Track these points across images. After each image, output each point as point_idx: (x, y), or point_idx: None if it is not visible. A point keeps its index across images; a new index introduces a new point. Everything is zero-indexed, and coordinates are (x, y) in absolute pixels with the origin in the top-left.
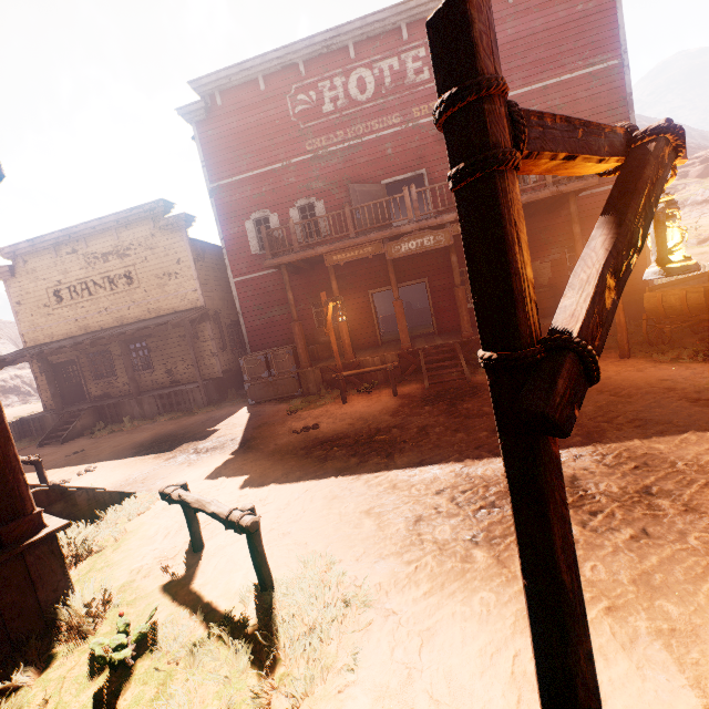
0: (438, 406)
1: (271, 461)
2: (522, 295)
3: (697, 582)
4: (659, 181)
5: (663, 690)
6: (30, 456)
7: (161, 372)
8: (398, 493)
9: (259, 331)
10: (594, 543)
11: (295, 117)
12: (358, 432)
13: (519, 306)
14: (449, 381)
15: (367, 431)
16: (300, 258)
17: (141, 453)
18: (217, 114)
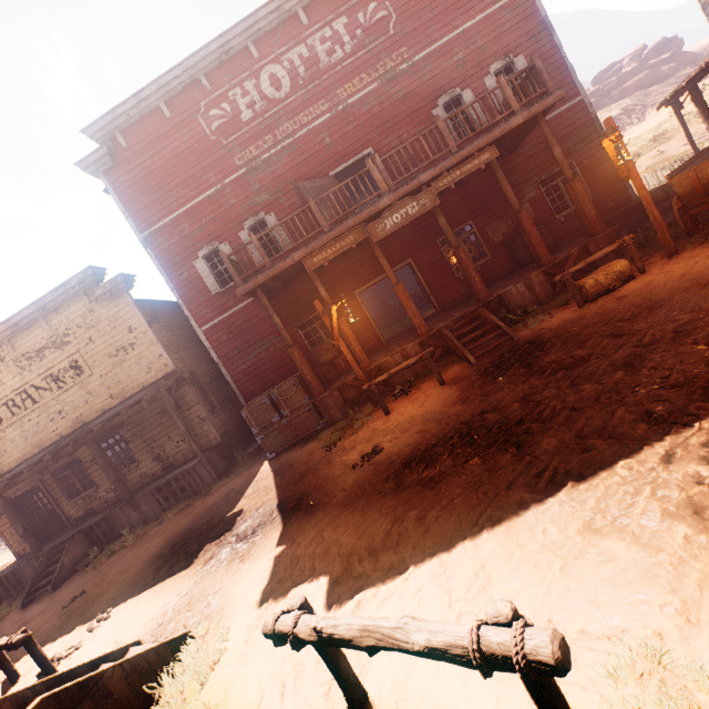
0: (511, 373)
1: (357, 512)
2: None
3: None
4: None
5: None
6: (12, 636)
7: (148, 462)
8: (603, 485)
9: (248, 376)
10: None
11: (214, 136)
12: (441, 436)
13: None
14: (494, 348)
15: (452, 430)
16: (277, 273)
17: (164, 568)
18: (125, 157)
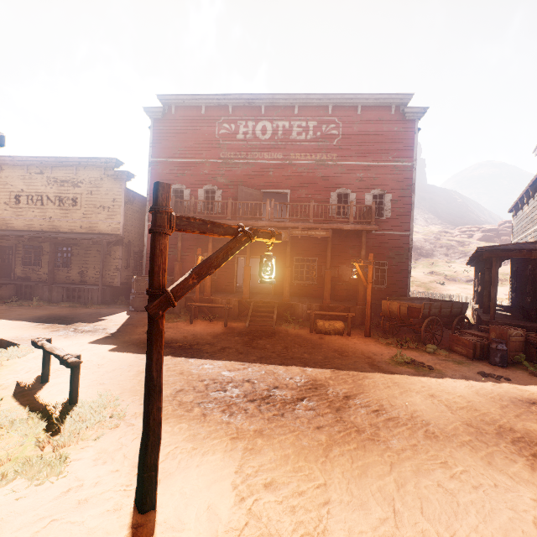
0: (244, 338)
1: (120, 346)
2: (158, 272)
3: (282, 435)
4: (236, 248)
5: (225, 465)
6: None
7: (75, 272)
8: (180, 376)
9: None
10: (255, 414)
11: (218, 136)
12: (185, 342)
13: (156, 276)
14: (262, 326)
15: (191, 342)
16: None
17: (36, 323)
18: (170, 118)
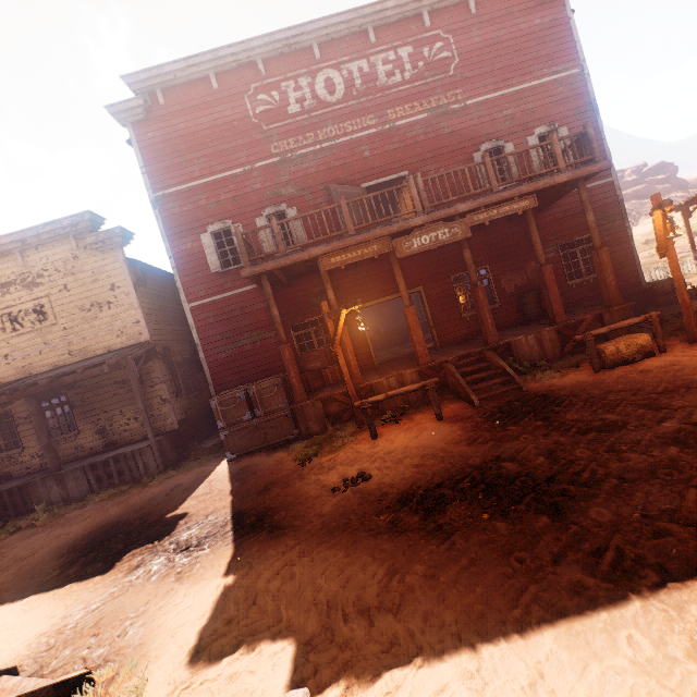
0: (525, 423)
1: (340, 548)
2: None
3: None
4: None
5: None
6: None
7: (89, 434)
8: None
9: (225, 366)
10: None
11: (256, 118)
12: (446, 476)
13: None
14: (500, 394)
15: (461, 472)
16: (289, 263)
17: (75, 564)
18: (160, 114)
